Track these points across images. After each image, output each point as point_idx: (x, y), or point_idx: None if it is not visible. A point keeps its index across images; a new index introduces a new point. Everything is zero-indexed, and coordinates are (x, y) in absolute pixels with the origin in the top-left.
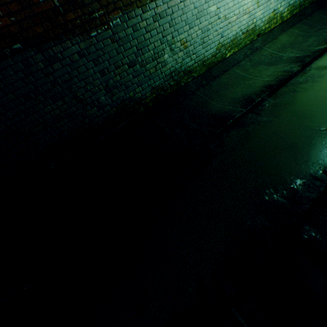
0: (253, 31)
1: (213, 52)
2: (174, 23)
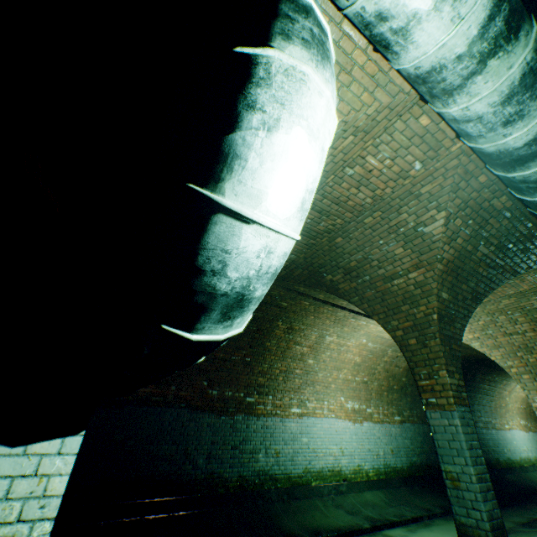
0: (339, 473)
1: (300, 472)
2: (274, 435)
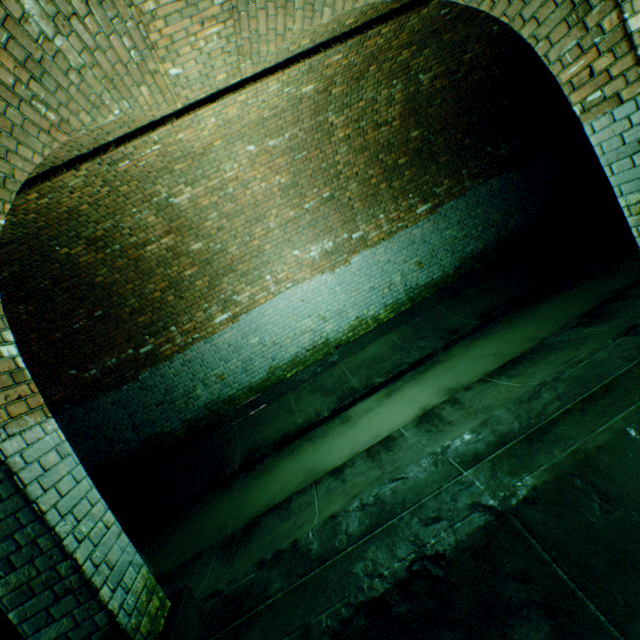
0: (327, 344)
1: (264, 376)
2: (206, 363)
